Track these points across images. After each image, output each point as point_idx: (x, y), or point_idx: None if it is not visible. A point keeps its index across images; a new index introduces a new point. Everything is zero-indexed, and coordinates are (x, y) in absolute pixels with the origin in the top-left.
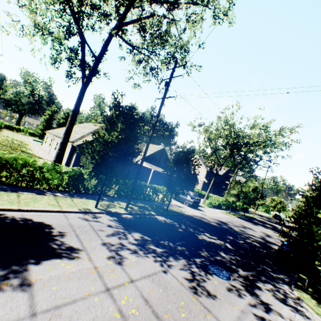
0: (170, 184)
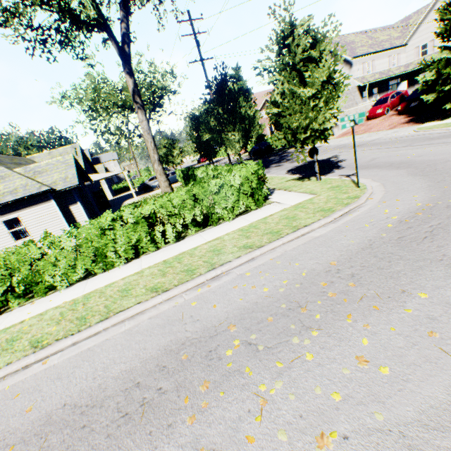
0: (204, 153)
